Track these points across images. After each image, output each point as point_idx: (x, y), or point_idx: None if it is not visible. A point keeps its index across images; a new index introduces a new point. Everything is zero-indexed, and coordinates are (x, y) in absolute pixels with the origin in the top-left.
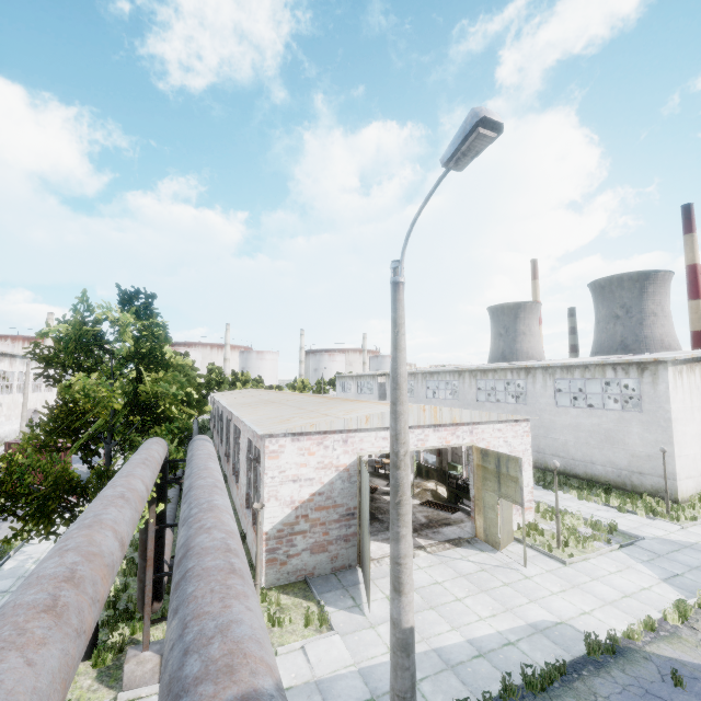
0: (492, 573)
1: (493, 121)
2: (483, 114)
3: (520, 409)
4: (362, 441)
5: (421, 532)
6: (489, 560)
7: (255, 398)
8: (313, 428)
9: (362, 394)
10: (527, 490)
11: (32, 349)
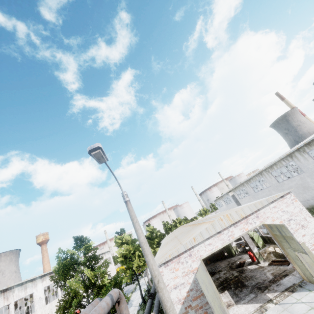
0: None
1: (93, 148)
2: (88, 149)
3: (303, 176)
4: (198, 251)
5: (269, 288)
6: None
7: (173, 235)
8: (170, 257)
9: (228, 204)
10: None
11: (52, 278)
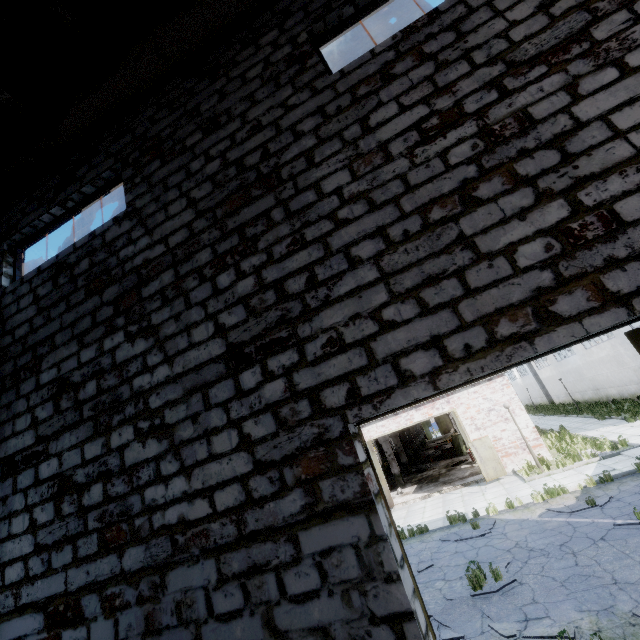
0: (464, 496)
1: None
2: None
3: (614, 343)
4: (369, 432)
5: (452, 483)
6: (474, 490)
7: None
8: None
9: (523, 377)
10: (528, 430)
11: None
